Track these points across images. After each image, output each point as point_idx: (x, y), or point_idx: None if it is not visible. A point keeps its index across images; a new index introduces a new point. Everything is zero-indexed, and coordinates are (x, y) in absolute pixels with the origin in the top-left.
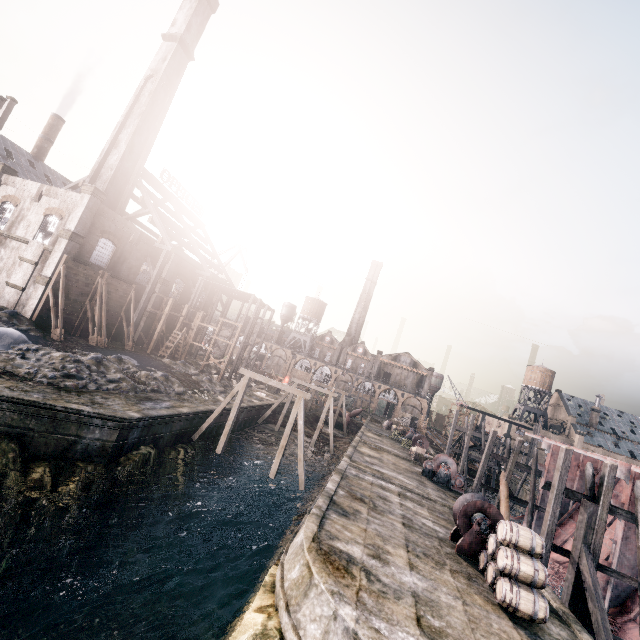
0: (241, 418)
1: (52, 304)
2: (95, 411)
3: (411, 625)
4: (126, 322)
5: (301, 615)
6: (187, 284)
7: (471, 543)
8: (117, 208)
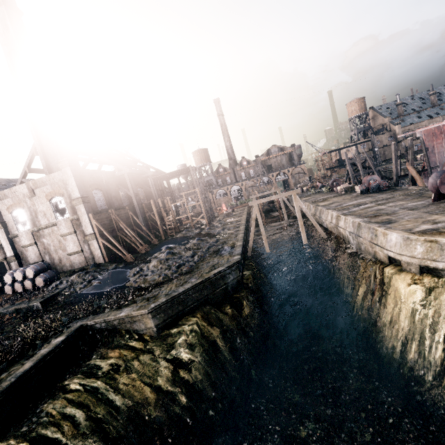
0: (245, 235)
1: (110, 246)
2: (225, 267)
3: None
4: (141, 231)
5: None
6: (143, 188)
7: None
8: None
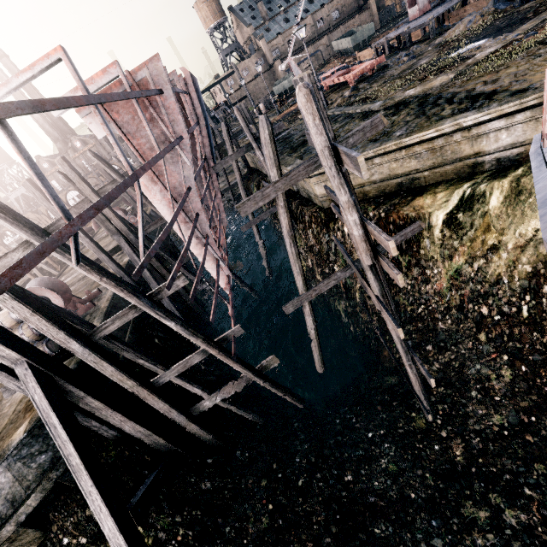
0: None
1: None
2: None
3: None
4: None
5: None
6: None
7: None
8: None
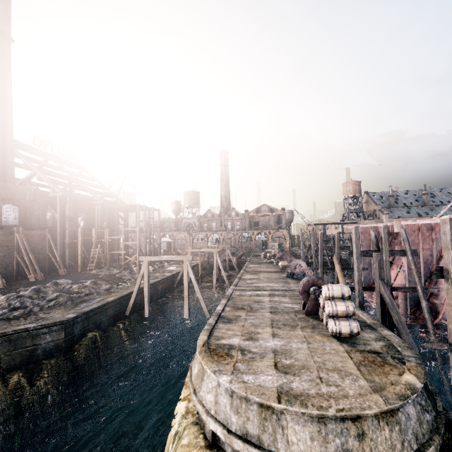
0: (160, 289)
1: None
2: (38, 324)
3: (270, 370)
4: (53, 257)
5: (202, 392)
6: (89, 214)
7: (313, 306)
8: (7, 178)
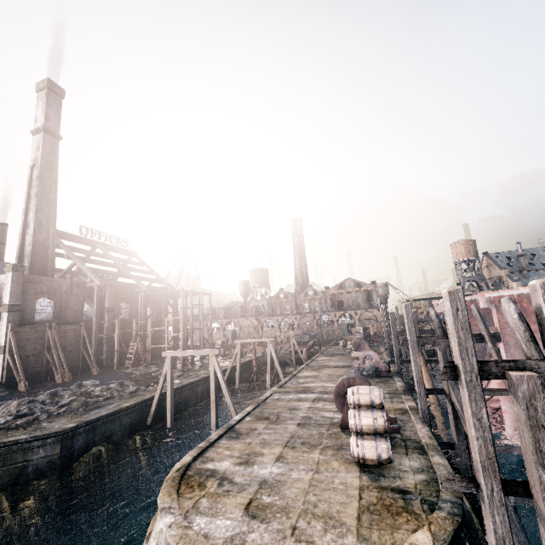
0: (200, 390)
1: (12, 365)
2: (30, 436)
3: (237, 510)
4: (87, 354)
5: (151, 538)
6: (132, 303)
7: None
8: (48, 271)
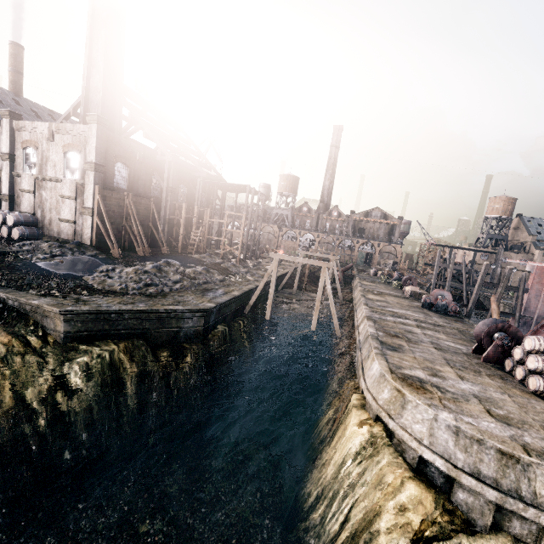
0: (267, 289)
1: (103, 230)
2: (185, 308)
3: (486, 416)
4: (156, 231)
5: (404, 420)
6: (188, 187)
7: (494, 354)
8: (115, 130)
